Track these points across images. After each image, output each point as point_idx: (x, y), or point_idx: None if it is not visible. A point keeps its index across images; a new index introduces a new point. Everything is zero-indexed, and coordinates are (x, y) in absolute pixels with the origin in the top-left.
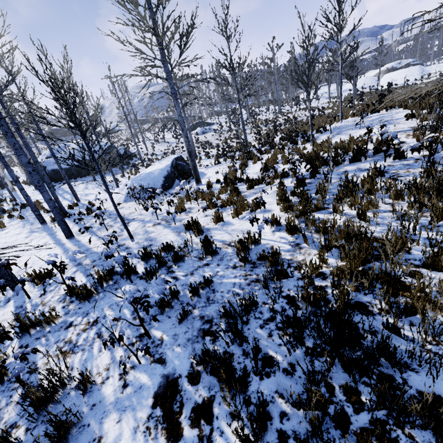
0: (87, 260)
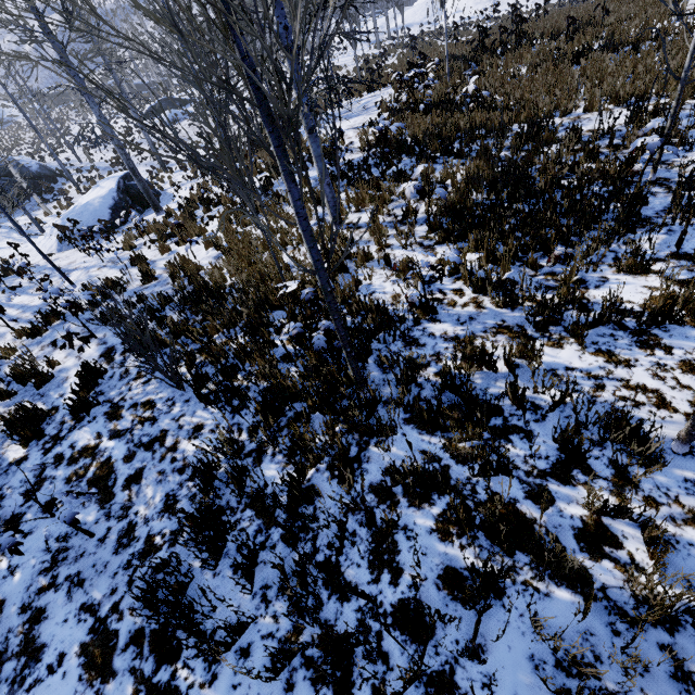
0: (26, 314)
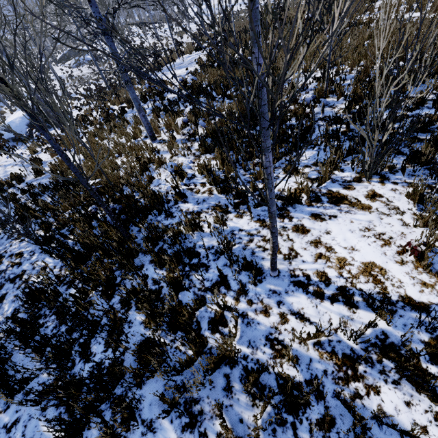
0: None
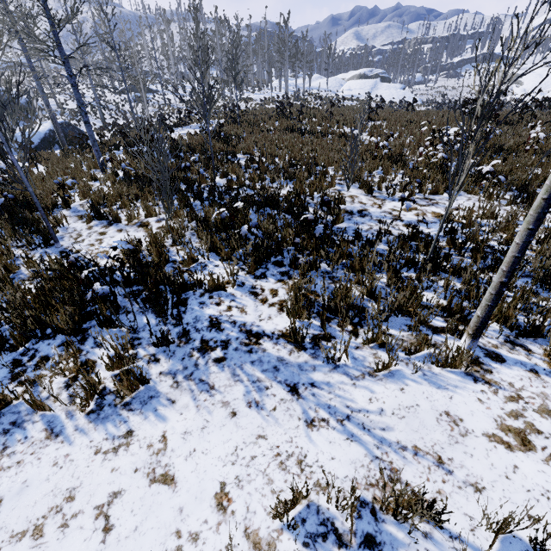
0: None
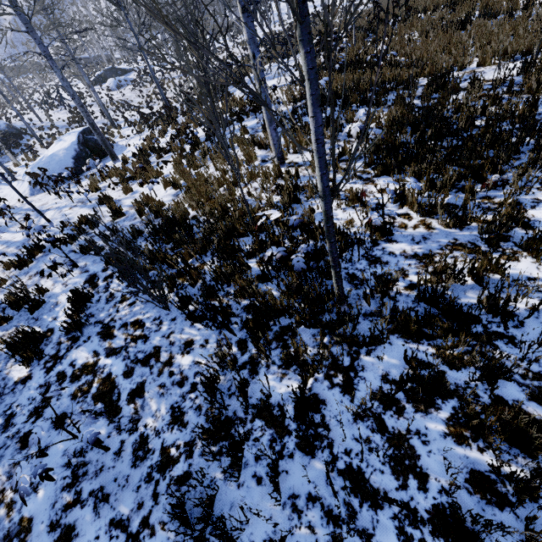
0: (11, 248)
